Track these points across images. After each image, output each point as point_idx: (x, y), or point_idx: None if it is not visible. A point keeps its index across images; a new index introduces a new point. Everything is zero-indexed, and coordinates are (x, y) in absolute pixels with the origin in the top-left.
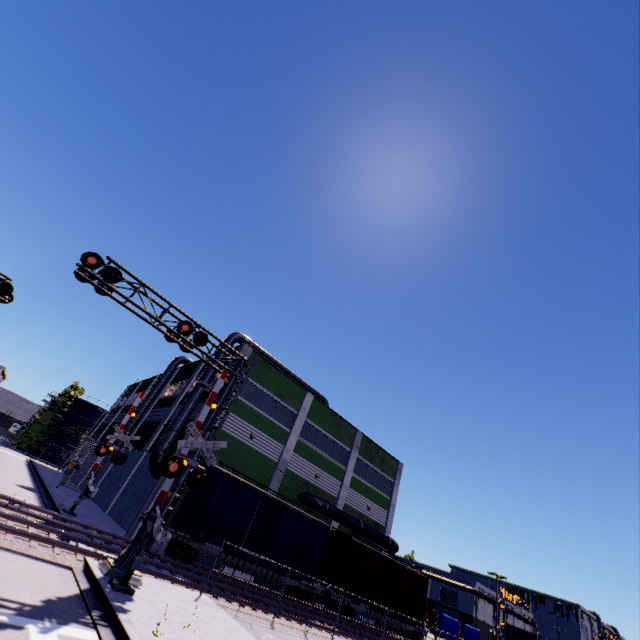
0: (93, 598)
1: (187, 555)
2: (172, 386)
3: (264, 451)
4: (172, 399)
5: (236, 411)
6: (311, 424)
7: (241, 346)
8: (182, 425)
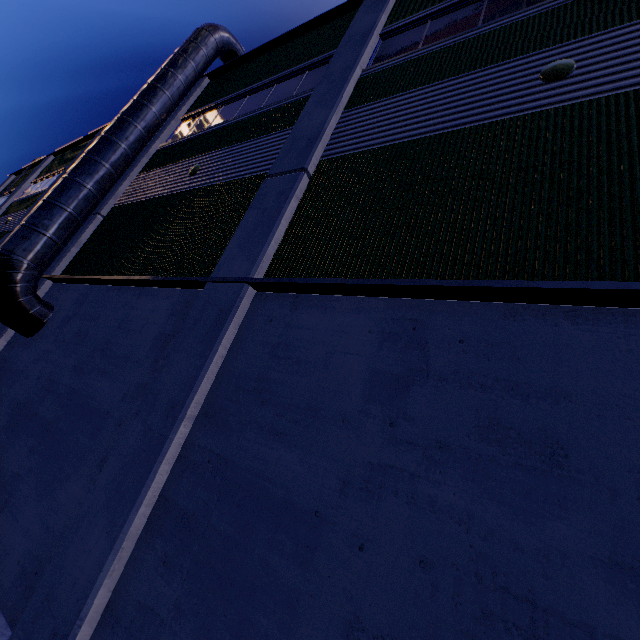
0: None
1: None
2: (204, 113)
3: None
4: (257, 118)
5: None
6: None
7: None
8: None
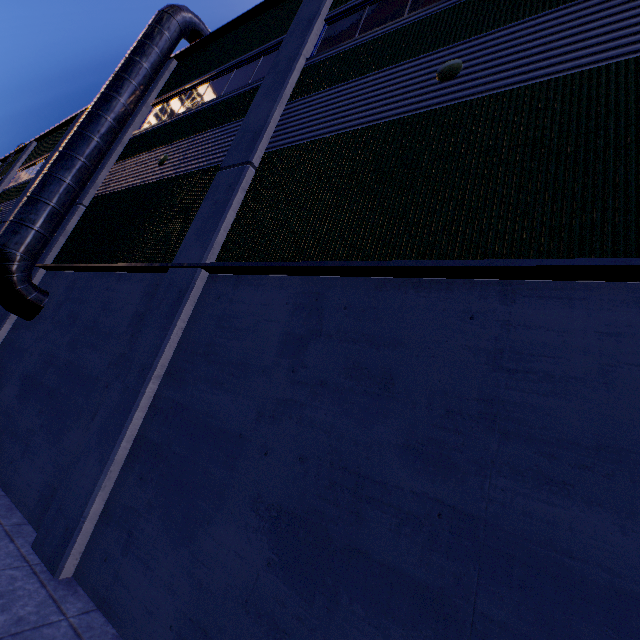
0: None
1: None
2: (172, 99)
3: None
4: (216, 107)
5: None
6: None
7: None
8: None
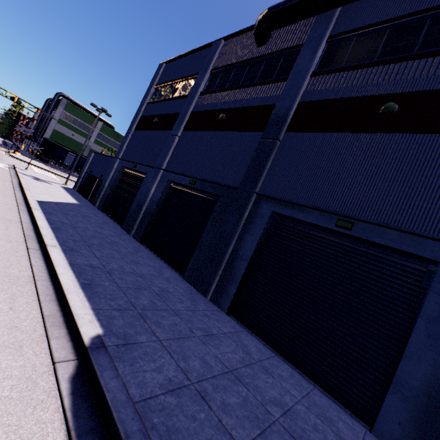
0: (7, 152)
1: (45, 161)
2: None
3: (80, 141)
4: None
5: (64, 125)
6: (103, 134)
7: (62, 99)
8: (43, 128)
